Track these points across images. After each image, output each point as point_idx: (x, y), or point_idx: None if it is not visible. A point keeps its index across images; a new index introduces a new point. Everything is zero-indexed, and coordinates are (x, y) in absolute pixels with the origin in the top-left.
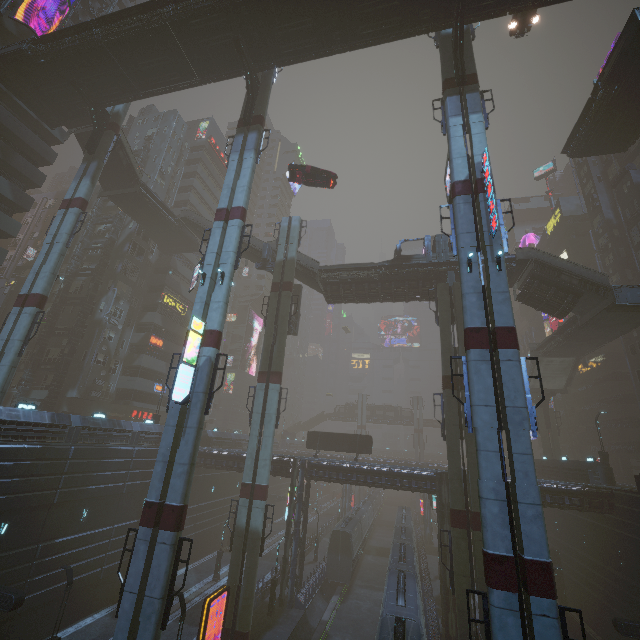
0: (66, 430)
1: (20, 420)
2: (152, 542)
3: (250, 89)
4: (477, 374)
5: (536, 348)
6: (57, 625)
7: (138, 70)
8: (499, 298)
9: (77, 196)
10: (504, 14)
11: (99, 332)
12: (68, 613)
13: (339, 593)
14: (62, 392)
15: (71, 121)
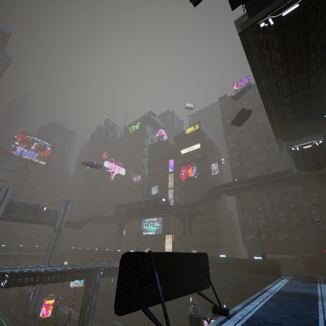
0: None
1: None
2: None
3: None
4: None
5: (223, 186)
6: None
7: None
8: None
9: None
10: None
11: None
12: None
13: None
14: None
15: None
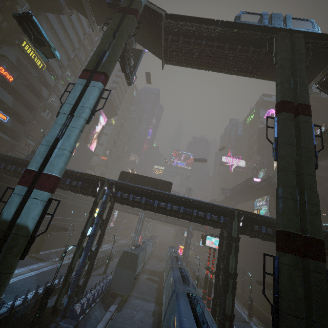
0: None
1: None
2: None
3: None
4: None
5: None
6: None
7: None
8: None
9: None
10: None
11: None
12: None
13: (117, 303)
14: None
15: None
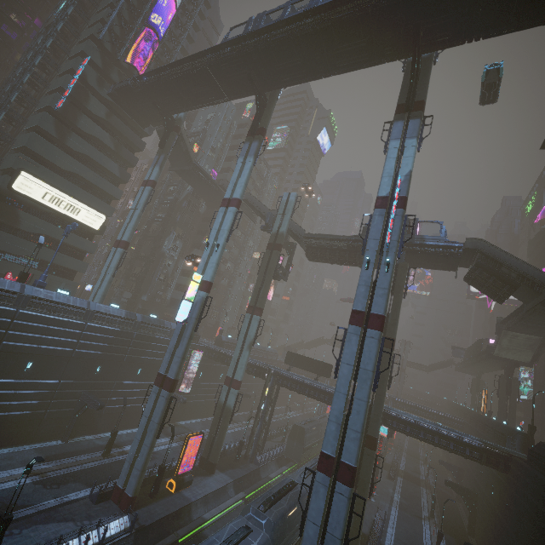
0: (133, 322)
1: (110, 313)
2: (159, 394)
3: (258, 107)
4: (348, 342)
5: (499, 322)
6: (121, 426)
7: (191, 94)
8: (380, 292)
9: (151, 178)
10: (462, 43)
11: (162, 260)
12: (127, 422)
13: (289, 466)
14: (139, 296)
15: (155, 122)
